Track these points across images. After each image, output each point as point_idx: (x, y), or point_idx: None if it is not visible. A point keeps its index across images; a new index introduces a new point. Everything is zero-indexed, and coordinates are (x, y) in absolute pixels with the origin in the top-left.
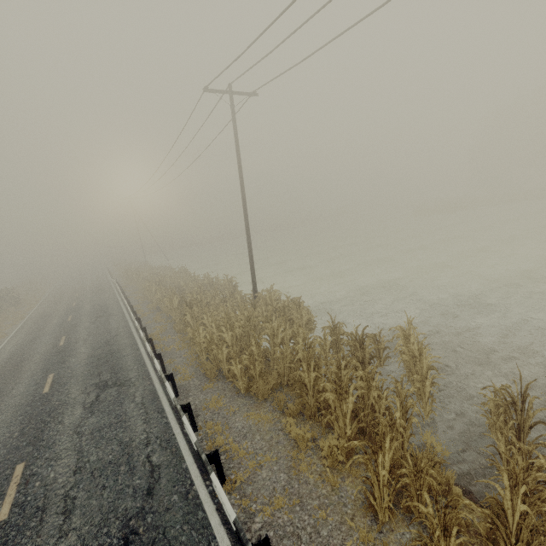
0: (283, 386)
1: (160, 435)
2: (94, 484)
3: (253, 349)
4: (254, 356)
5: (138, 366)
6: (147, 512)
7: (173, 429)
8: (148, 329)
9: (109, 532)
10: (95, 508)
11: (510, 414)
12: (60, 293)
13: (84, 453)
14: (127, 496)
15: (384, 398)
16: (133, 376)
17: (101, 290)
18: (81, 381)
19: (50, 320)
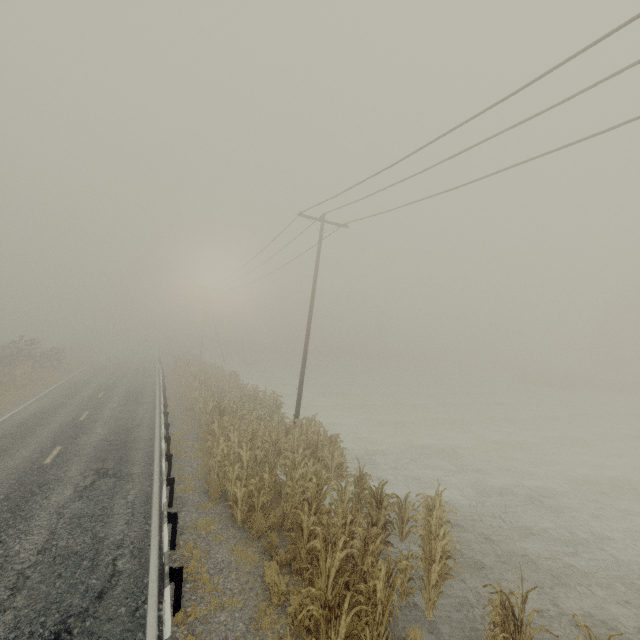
0: (284, 529)
1: (136, 541)
2: (52, 569)
3: (265, 476)
4: (262, 482)
5: (146, 463)
6: (89, 615)
7: (151, 539)
8: (172, 428)
9: (45, 623)
10: (42, 594)
11: (508, 627)
12: (103, 366)
13: (56, 535)
14: (77, 593)
15: (376, 567)
16: (136, 472)
17: (144, 374)
18: (84, 462)
19: (82, 391)
